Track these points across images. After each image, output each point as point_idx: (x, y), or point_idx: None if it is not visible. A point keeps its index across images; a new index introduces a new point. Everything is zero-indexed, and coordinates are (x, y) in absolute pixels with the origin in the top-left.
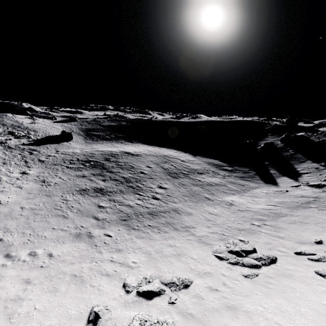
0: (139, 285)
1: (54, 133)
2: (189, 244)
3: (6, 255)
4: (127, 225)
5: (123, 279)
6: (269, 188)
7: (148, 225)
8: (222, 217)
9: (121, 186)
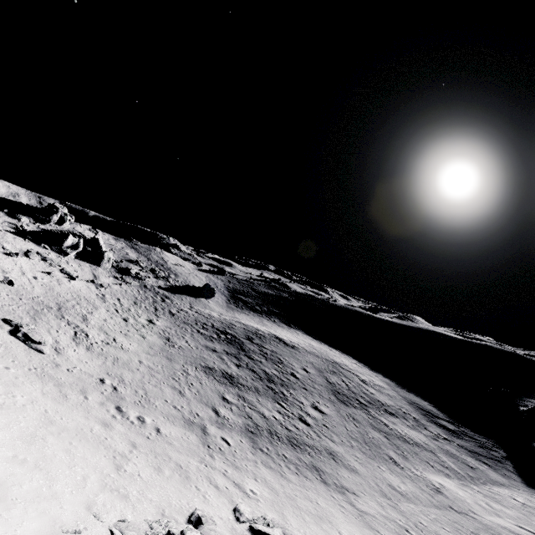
0: (255, 521)
1: (195, 283)
2: (341, 513)
3: (117, 407)
4: (254, 440)
5: (235, 502)
6: (532, 496)
7: (283, 455)
8: (413, 504)
9: (259, 382)
